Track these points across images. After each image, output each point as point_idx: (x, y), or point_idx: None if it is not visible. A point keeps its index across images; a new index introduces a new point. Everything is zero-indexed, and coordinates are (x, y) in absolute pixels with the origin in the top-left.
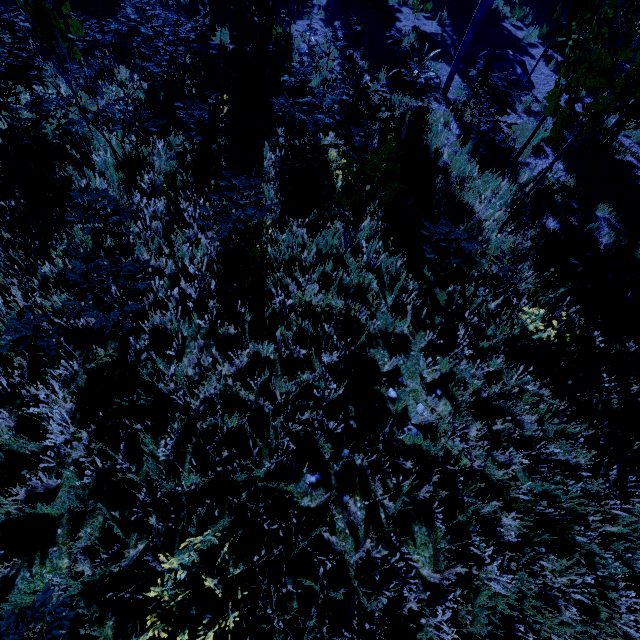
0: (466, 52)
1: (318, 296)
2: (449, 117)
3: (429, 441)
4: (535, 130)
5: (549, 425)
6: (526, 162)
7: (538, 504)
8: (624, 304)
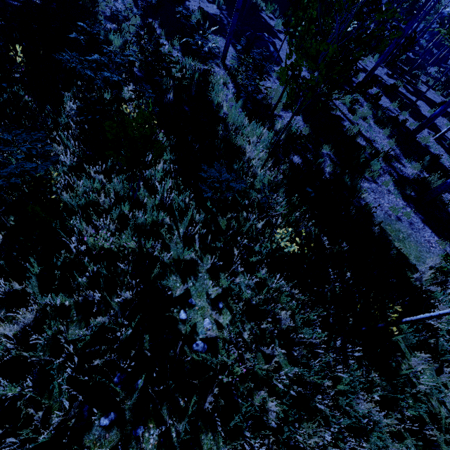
0: (237, 31)
1: (111, 240)
2: (227, 79)
3: (210, 357)
4: (282, 93)
5: (299, 314)
6: (279, 114)
7: (292, 387)
8: (340, 215)
